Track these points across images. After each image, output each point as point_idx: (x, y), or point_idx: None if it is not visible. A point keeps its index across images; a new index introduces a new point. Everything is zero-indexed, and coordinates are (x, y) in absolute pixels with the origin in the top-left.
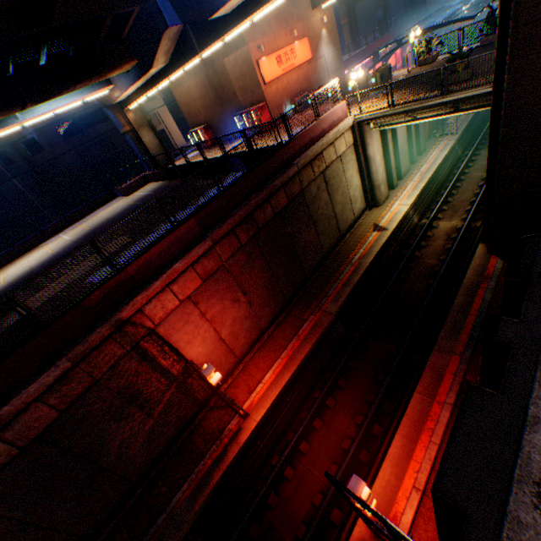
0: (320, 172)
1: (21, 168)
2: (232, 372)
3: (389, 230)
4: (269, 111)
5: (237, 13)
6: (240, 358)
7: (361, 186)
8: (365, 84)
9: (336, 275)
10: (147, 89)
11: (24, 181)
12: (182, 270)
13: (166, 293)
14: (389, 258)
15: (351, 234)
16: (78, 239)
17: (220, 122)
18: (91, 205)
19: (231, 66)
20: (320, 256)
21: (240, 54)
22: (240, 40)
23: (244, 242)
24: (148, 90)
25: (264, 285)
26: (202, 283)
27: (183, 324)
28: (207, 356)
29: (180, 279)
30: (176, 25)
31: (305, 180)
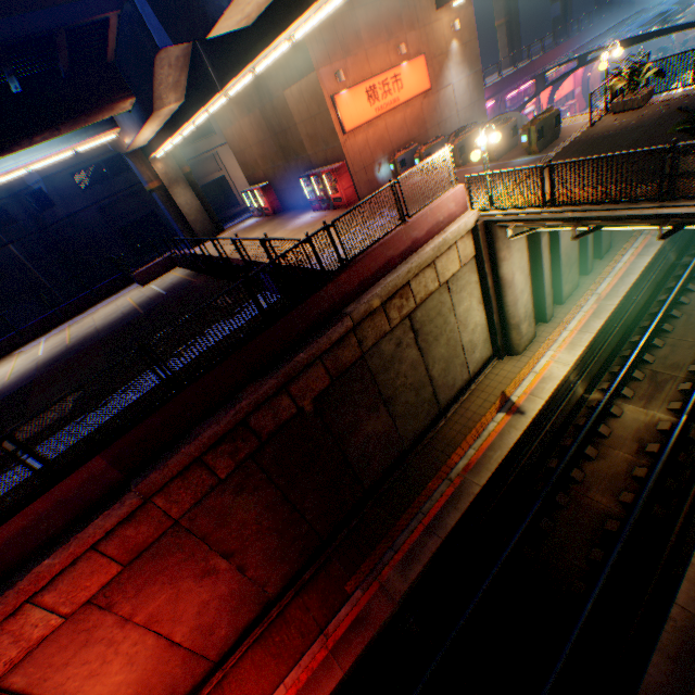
0: (404, 315)
1: (24, 229)
2: (200, 687)
3: (527, 415)
4: (350, 174)
5: (262, 24)
6: (219, 659)
7: (486, 322)
8: (512, 138)
9: (418, 497)
10: (167, 134)
11: (26, 246)
12: (60, 567)
13: (26, 613)
14: (522, 468)
15: (459, 406)
16: (43, 363)
17: (284, 181)
18: (96, 294)
19: (294, 102)
20: (398, 451)
21: (306, 84)
22: (305, 63)
23: (227, 471)
24: (168, 136)
25: (273, 529)
26: (123, 567)
27: (77, 648)
28: (140, 681)
29: (62, 578)
30: (166, 46)
31: (370, 335)
